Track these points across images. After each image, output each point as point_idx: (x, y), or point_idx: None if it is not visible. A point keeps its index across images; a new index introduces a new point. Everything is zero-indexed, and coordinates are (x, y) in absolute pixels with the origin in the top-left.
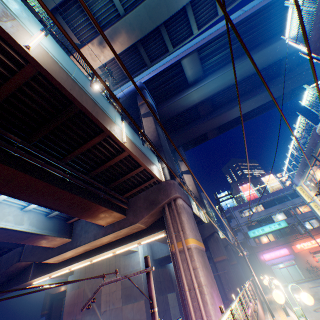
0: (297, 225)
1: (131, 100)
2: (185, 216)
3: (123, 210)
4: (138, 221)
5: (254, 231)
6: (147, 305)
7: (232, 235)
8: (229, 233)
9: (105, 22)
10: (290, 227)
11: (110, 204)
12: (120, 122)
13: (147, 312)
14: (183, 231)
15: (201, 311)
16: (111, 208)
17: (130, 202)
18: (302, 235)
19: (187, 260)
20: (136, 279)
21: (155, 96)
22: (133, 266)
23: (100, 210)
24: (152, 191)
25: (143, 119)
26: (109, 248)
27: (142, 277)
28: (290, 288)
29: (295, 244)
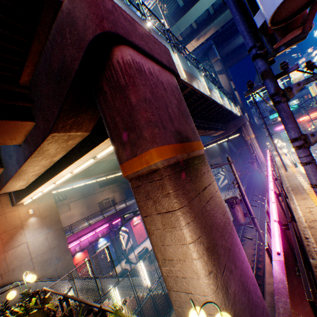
0: (301, 111)
1: (203, 56)
2: (249, 128)
3: (223, 130)
4: (231, 133)
5: (273, 115)
6: (221, 158)
7: (257, 120)
8: (255, 118)
9: (199, 22)
10: (299, 109)
11: (222, 129)
12: (231, 104)
13: (222, 160)
14: (249, 133)
15: (256, 152)
16: (222, 131)
17: (225, 126)
18: (306, 112)
19: (252, 142)
20: (214, 151)
21: (216, 43)
22: (211, 147)
23: (219, 132)
24: (235, 121)
25: (218, 76)
26: (215, 142)
27: (217, 150)
28: (287, 142)
29: (299, 119)
